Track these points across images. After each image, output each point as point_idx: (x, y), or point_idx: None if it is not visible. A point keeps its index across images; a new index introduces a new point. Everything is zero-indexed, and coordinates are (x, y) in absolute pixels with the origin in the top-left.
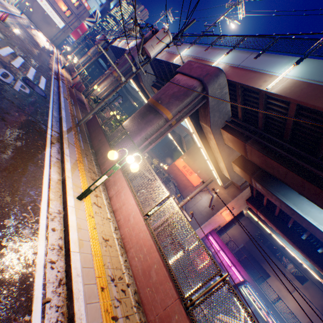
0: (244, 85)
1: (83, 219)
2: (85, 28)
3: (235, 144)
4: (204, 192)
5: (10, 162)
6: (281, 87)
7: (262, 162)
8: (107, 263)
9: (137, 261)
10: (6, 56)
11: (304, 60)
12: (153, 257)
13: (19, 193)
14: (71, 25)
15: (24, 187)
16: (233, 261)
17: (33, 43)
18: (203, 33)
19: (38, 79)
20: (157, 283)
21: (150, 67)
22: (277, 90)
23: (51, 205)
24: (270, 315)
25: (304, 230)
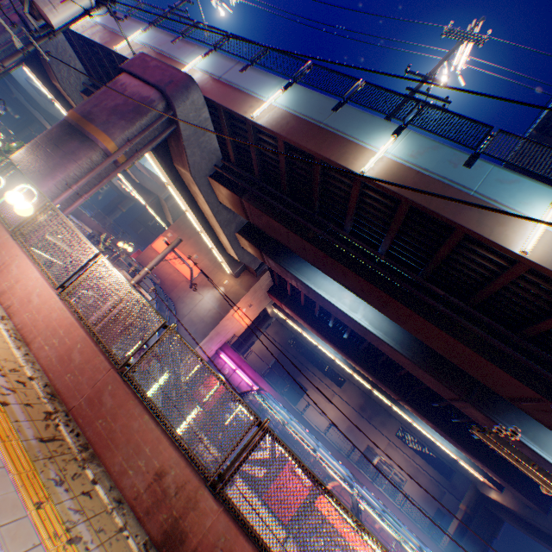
0: (227, 108)
1: None
2: None
3: (232, 202)
4: (207, 288)
5: None
6: (269, 118)
7: (265, 225)
8: None
9: (49, 350)
10: None
11: (293, 86)
12: (76, 337)
13: None
14: None
15: None
16: (256, 378)
17: None
18: (172, 9)
19: None
20: (83, 364)
21: (73, 52)
22: (264, 120)
23: None
24: (293, 420)
25: (331, 316)
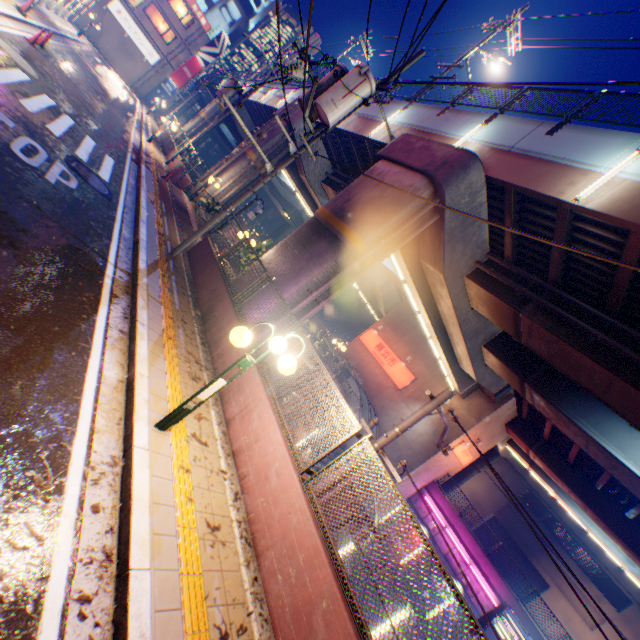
0: (524, 188)
1: (165, 478)
2: (198, 65)
3: (495, 311)
4: (419, 402)
5: (15, 343)
6: (610, 198)
7: (553, 354)
8: (214, 590)
9: (280, 582)
10: (39, 112)
11: None
12: (320, 580)
13: (26, 419)
14: (173, 60)
15: (39, 404)
16: (475, 553)
17: (95, 91)
18: (434, 80)
19: (99, 161)
20: None
21: (322, 145)
22: (601, 203)
23: (96, 444)
24: None
25: (633, 501)
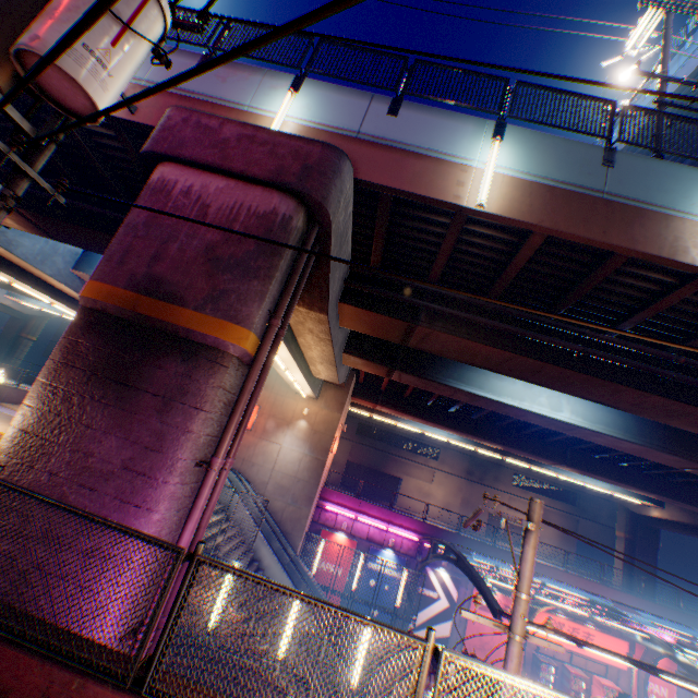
0: (414, 194)
1: None
2: None
3: (380, 327)
4: (280, 429)
5: None
6: (506, 199)
7: (449, 349)
8: None
9: None
10: None
11: (505, 128)
12: None
13: None
14: None
15: None
16: (386, 516)
17: None
18: None
19: None
20: None
21: None
22: (502, 206)
23: None
24: (499, 565)
25: (454, 401)
